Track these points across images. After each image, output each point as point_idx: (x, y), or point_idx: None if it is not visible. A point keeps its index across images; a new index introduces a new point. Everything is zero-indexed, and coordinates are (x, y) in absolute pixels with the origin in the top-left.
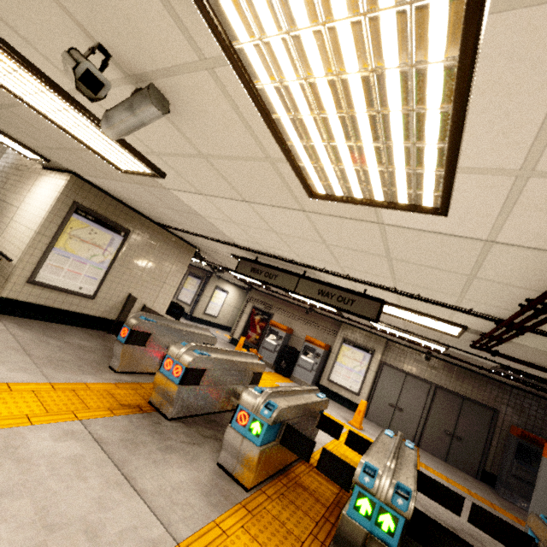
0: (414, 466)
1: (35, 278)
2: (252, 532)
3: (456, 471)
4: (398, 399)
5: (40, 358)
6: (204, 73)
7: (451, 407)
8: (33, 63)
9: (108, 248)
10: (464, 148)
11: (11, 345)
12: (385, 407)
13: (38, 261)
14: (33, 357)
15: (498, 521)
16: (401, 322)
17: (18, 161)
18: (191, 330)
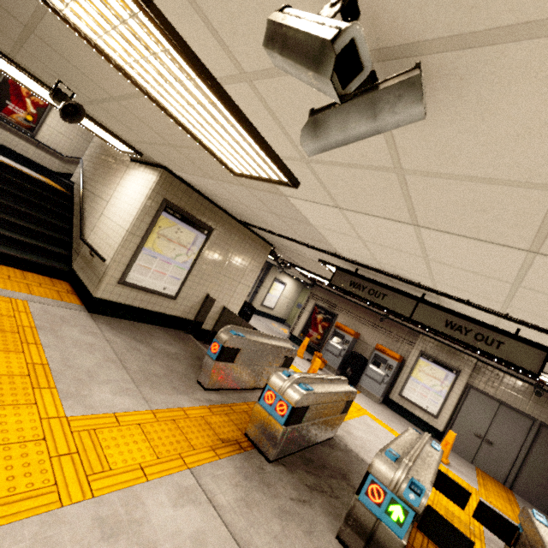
0: None
1: (125, 278)
2: None
3: None
4: (488, 430)
5: (136, 373)
6: None
7: None
8: (186, 40)
9: (191, 247)
10: None
11: (109, 356)
12: (470, 436)
13: (128, 261)
14: (130, 372)
15: None
16: None
17: (105, 152)
18: (274, 342)
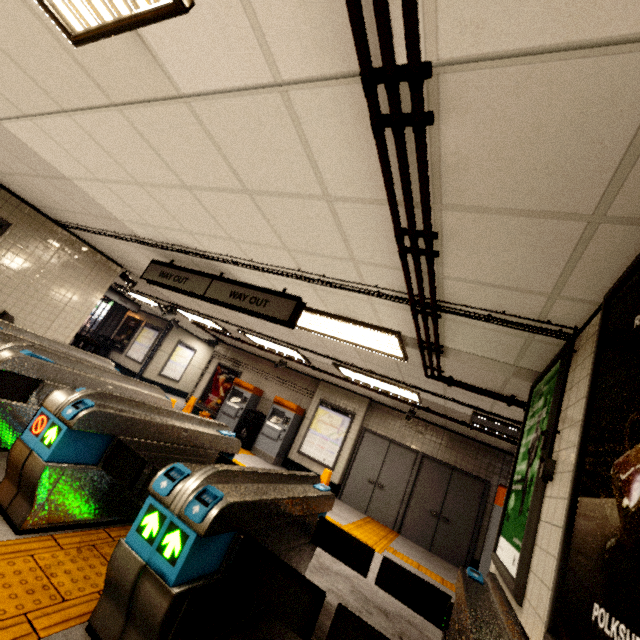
0: (292, 495)
1: None
2: None
3: (440, 561)
4: (379, 473)
5: None
6: None
7: (439, 480)
8: None
9: None
10: None
11: None
12: (364, 484)
13: None
14: None
15: (411, 578)
16: (356, 354)
17: None
18: (75, 355)
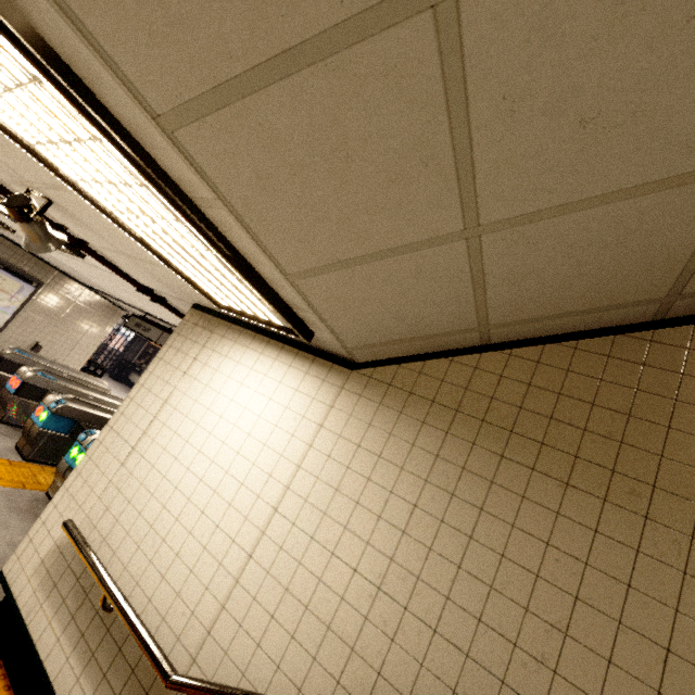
0: None
1: None
2: None
3: None
4: None
5: None
6: None
7: None
8: None
9: (16, 295)
10: None
11: None
12: None
13: None
14: None
15: None
16: None
17: None
18: (79, 376)
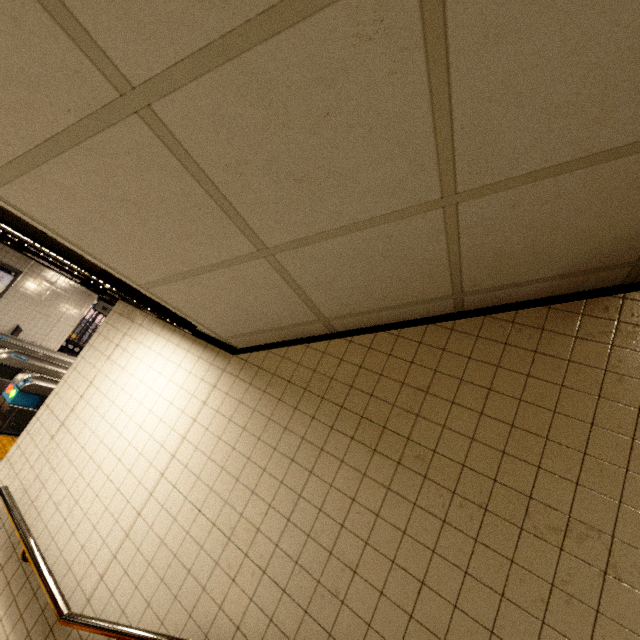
0: None
1: None
2: None
3: None
4: None
5: None
6: None
7: None
8: None
9: None
10: None
11: None
12: None
13: None
14: None
15: None
16: None
17: None
18: (54, 355)
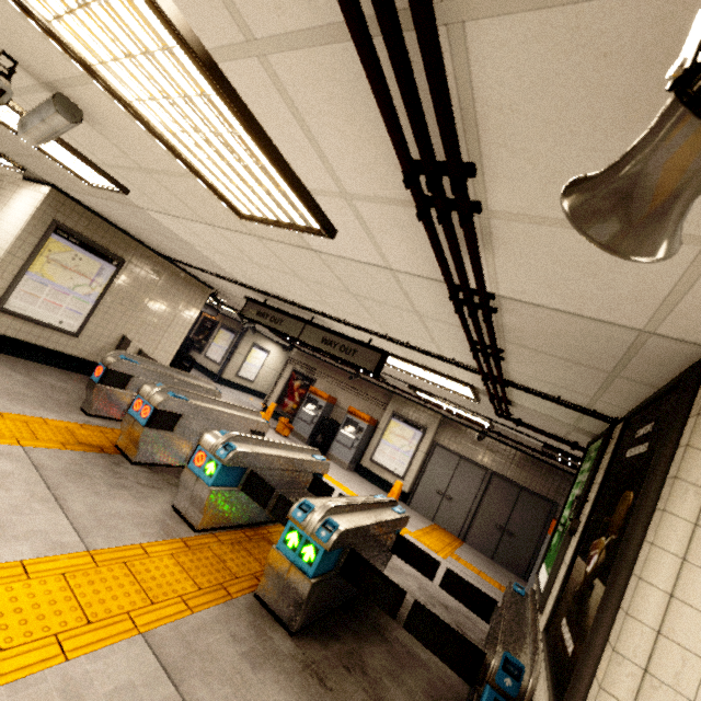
0: (379, 520)
1: (4, 305)
2: (181, 560)
3: (501, 569)
4: (448, 486)
5: None
6: (92, 87)
7: (506, 497)
8: None
9: (96, 278)
10: (295, 170)
11: None
12: (433, 494)
13: (8, 285)
14: None
15: (467, 586)
16: (432, 387)
17: None
18: (188, 380)
